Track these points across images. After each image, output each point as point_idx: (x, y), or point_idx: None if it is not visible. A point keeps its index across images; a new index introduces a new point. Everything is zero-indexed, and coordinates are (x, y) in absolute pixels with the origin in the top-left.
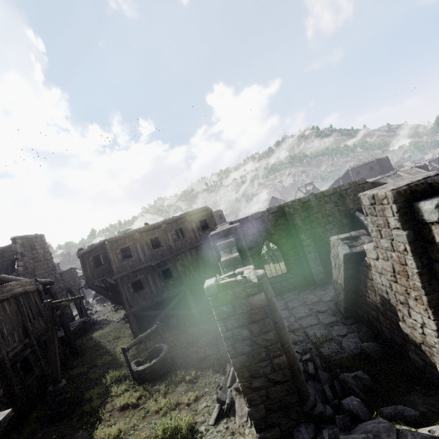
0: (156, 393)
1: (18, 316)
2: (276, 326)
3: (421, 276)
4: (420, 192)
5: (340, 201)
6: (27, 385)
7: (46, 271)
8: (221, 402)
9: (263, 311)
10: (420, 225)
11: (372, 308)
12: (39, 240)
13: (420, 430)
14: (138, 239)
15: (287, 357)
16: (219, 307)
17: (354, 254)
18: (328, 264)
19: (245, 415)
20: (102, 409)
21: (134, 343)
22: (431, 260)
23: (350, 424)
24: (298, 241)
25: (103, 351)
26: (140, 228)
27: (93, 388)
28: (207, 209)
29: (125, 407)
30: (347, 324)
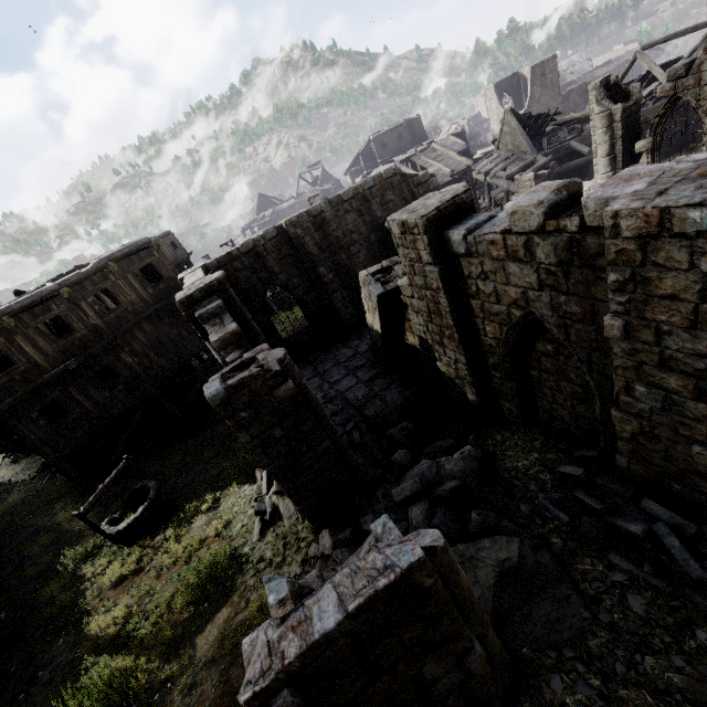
0: (164, 543)
1: None
2: (313, 412)
3: (453, 314)
4: (449, 216)
5: (365, 207)
6: None
7: None
8: (262, 514)
9: (295, 401)
10: (451, 257)
11: (412, 351)
12: None
13: (454, 456)
14: (15, 328)
15: (331, 439)
16: (235, 416)
17: (389, 293)
18: (360, 302)
19: (294, 514)
20: (82, 601)
21: (94, 500)
22: (461, 295)
23: (400, 476)
24: (316, 278)
25: (31, 532)
26: (10, 305)
27: (46, 585)
28: (148, 244)
29: (120, 580)
30: (389, 374)
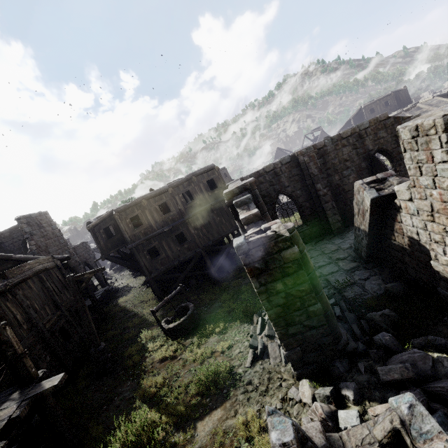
0: (191, 345)
1: (44, 292)
2: (309, 277)
3: None
4: None
5: (359, 142)
6: (69, 349)
7: (59, 247)
8: (254, 348)
9: (297, 264)
10: None
11: (398, 250)
12: (44, 218)
13: None
14: (146, 206)
15: (320, 304)
16: (251, 265)
17: (383, 198)
18: (345, 212)
19: (278, 356)
20: (143, 363)
21: (161, 305)
22: None
23: (385, 356)
24: (313, 192)
25: (132, 314)
26: (146, 194)
27: (130, 346)
28: (213, 167)
29: (164, 359)
30: (369, 268)
